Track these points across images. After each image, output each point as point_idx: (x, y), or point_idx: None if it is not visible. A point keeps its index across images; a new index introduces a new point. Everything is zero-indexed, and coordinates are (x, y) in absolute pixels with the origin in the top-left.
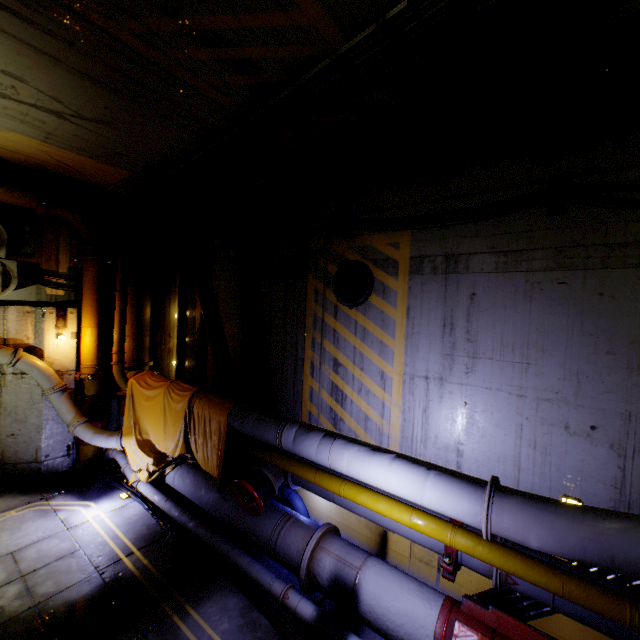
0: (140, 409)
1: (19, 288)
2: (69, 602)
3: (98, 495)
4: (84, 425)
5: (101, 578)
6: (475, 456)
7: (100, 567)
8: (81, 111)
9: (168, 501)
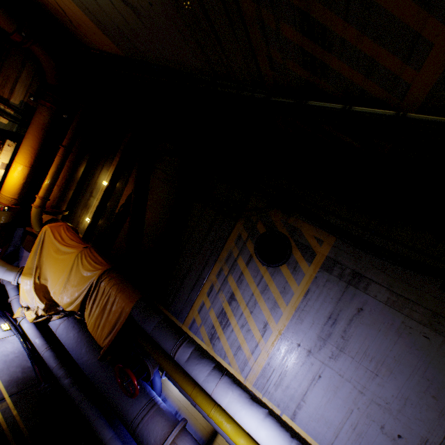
0: (46, 256)
1: None
2: None
3: None
4: None
5: None
6: (310, 413)
7: None
8: None
9: (48, 349)
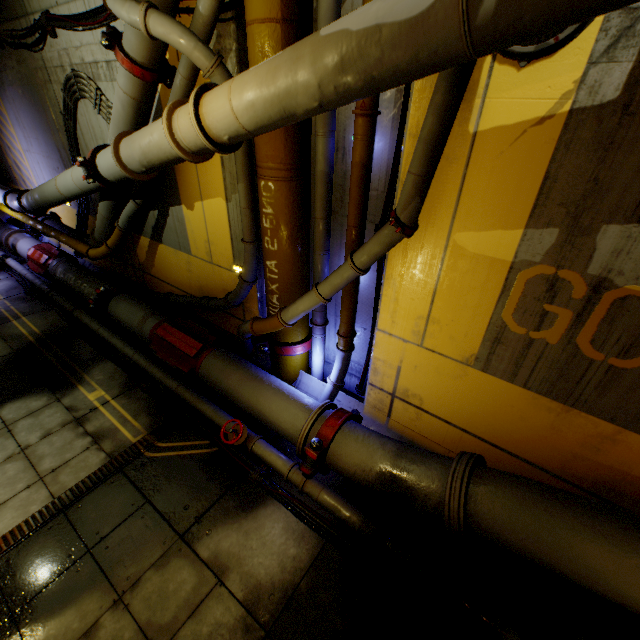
0: None
1: None
2: None
3: None
4: None
5: None
6: None
7: None
8: None
9: None
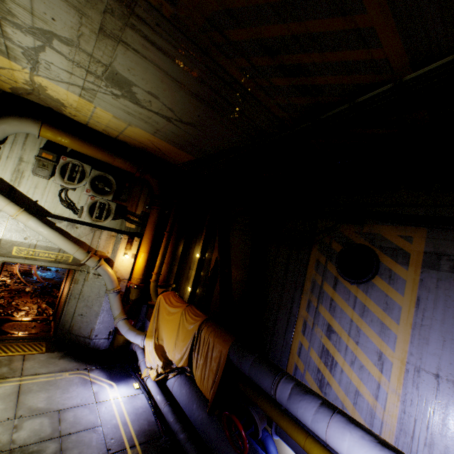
0: (161, 319)
1: (112, 220)
2: None
3: (119, 378)
4: (124, 321)
5: None
6: None
7: (110, 450)
8: (182, 117)
9: (167, 404)
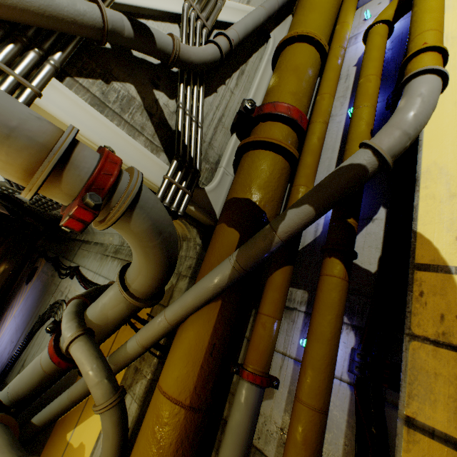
0: None
1: None
2: None
3: None
4: None
5: None
6: None
7: None
8: None
9: None
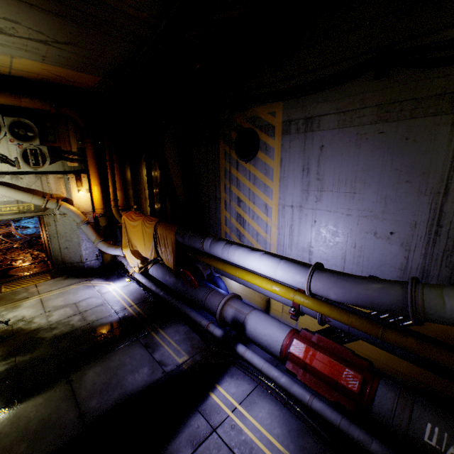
0: (130, 233)
1: (52, 163)
2: (102, 324)
3: (114, 279)
4: (102, 242)
5: (117, 315)
6: (319, 254)
7: (116, 311)
8: (56, 38)
9: (150, 282)
